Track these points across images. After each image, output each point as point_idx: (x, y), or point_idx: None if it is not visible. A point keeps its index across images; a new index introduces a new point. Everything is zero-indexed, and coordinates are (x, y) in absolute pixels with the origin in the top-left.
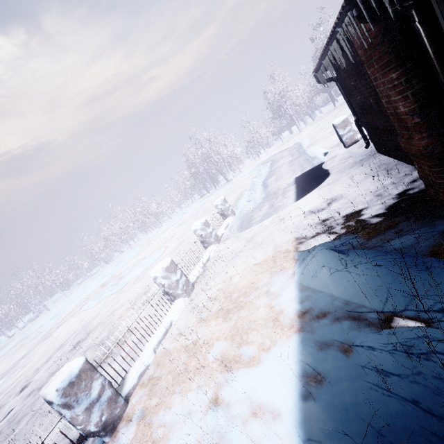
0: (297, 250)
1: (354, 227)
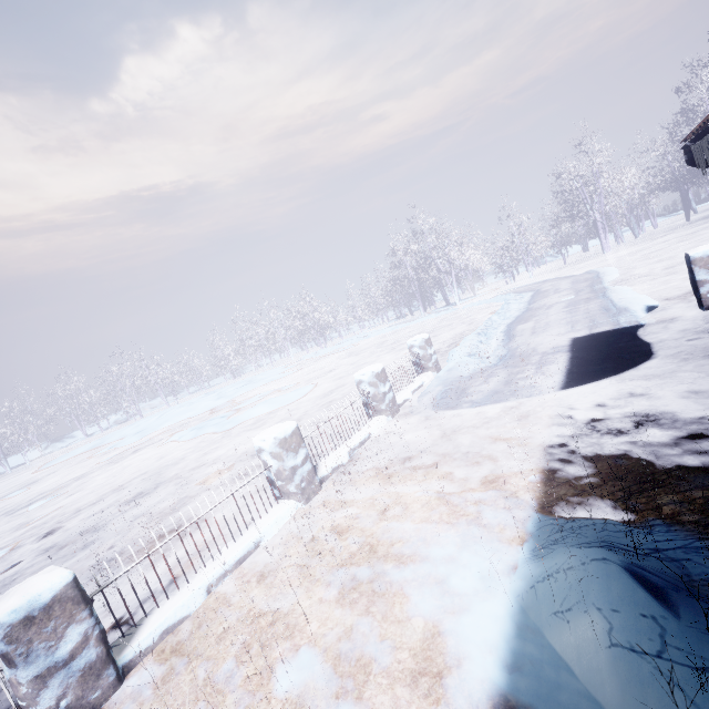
0: (539, 508)
1: (700, 517)
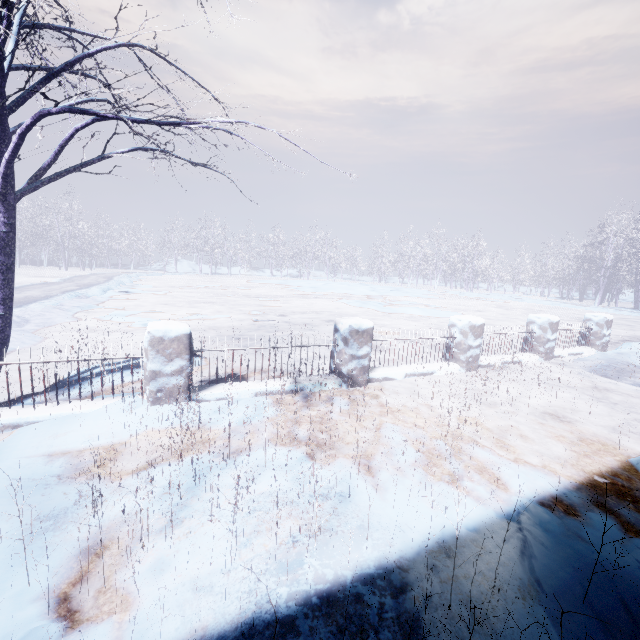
0: None
1: None
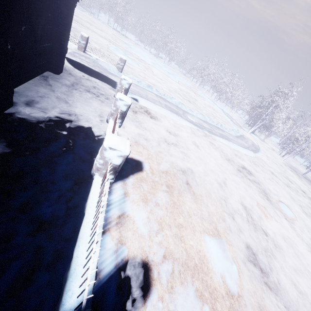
0: None
1: None
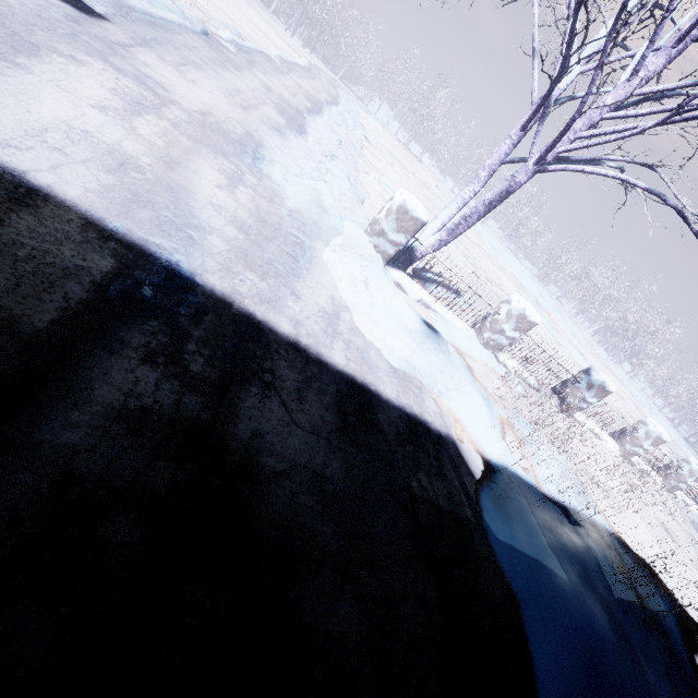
0: None
1: None
